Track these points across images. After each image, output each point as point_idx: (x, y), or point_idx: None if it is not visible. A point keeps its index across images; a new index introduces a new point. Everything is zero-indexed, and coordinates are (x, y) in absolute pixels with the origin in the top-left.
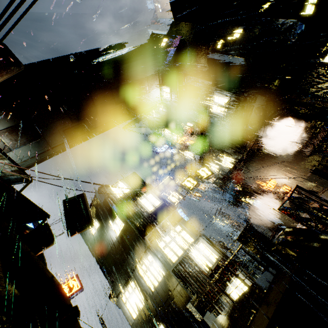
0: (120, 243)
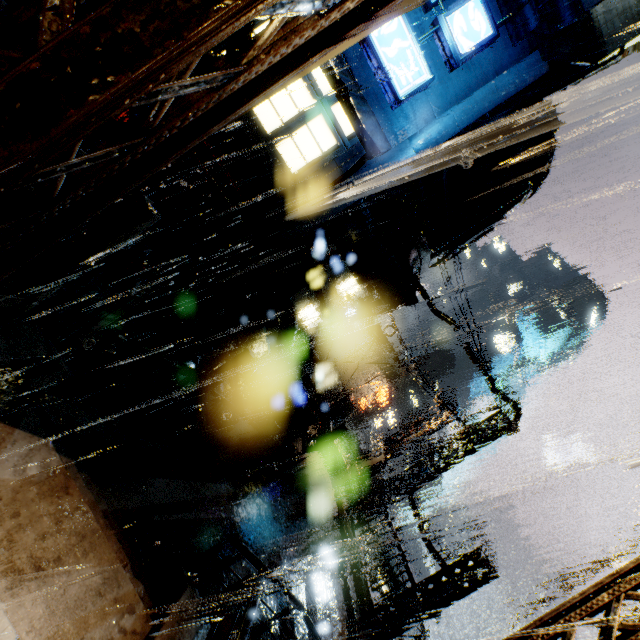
0: None
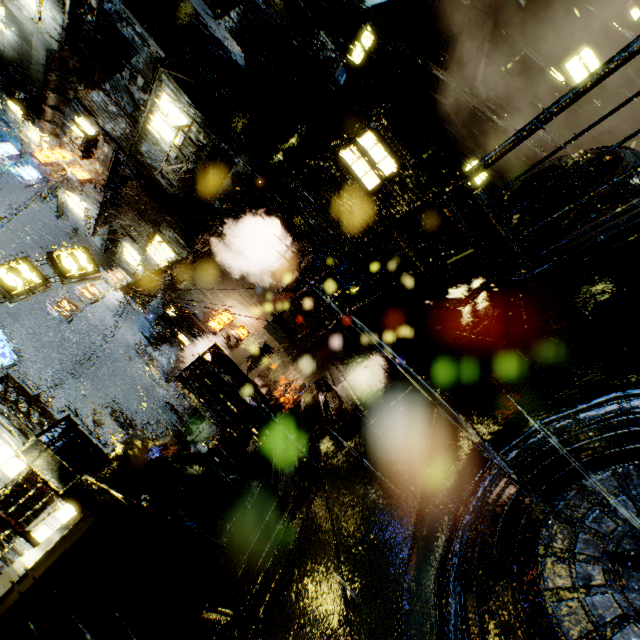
0: None
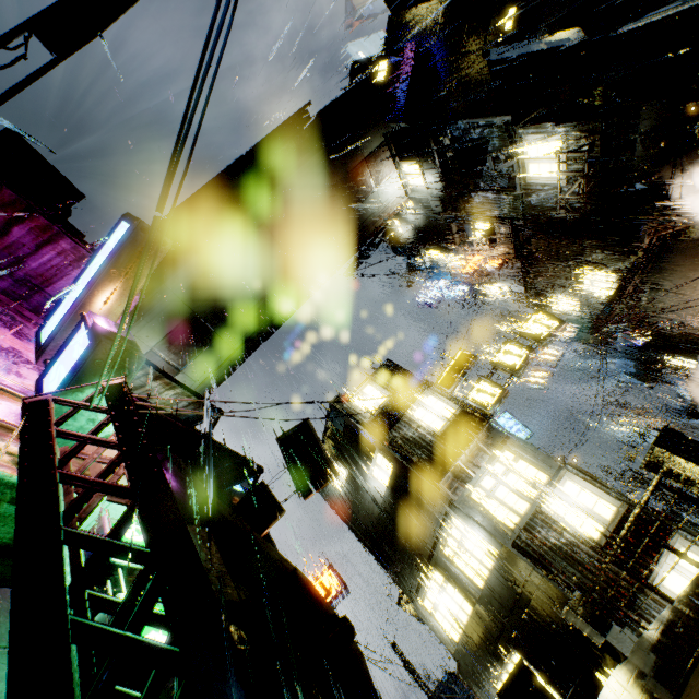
0: (393, 501)
